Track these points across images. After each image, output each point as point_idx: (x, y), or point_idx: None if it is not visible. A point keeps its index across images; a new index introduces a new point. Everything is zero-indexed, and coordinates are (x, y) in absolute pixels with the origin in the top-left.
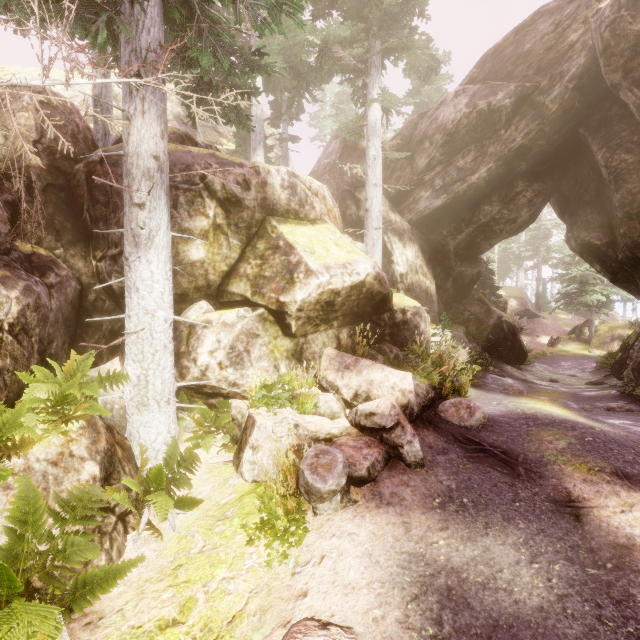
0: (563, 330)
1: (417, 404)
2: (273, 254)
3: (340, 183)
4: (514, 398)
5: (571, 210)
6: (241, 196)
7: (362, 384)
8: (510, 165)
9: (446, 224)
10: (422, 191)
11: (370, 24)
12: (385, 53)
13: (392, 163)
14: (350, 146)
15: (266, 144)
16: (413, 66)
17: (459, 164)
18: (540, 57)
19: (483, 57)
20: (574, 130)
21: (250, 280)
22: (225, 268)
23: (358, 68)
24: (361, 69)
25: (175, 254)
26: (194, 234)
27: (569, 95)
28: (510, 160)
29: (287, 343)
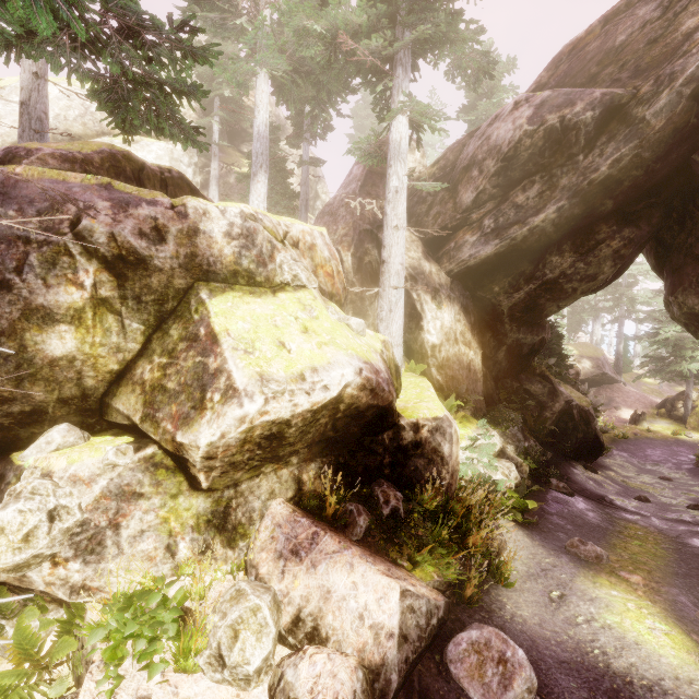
0: (649, 401)
1: (400, 665)
2: (187, 350)
3: (358, 220)
4: (587, 578)
5: (674, 265)
6: (146, 252)
7: (312, 595)
8: (590, 203)
9: (499, 278)
10: (467, 234)
11: (396, 7)
12: (416, 47)
13: (430, 195)
14: (376, 172)
15: (286, 167)
16: (459, 67)
17: (518, 200)
18: (639, 53)
19: (556, 56)
20: (686, 156)
21: (145, 392)
22: (115, 366)
23: (381, 69)
24: (382, 68)
25: (18, 348)
26: (55, 315)
27: (683, 106)
28: (590, 196)
29: (198, 501)
